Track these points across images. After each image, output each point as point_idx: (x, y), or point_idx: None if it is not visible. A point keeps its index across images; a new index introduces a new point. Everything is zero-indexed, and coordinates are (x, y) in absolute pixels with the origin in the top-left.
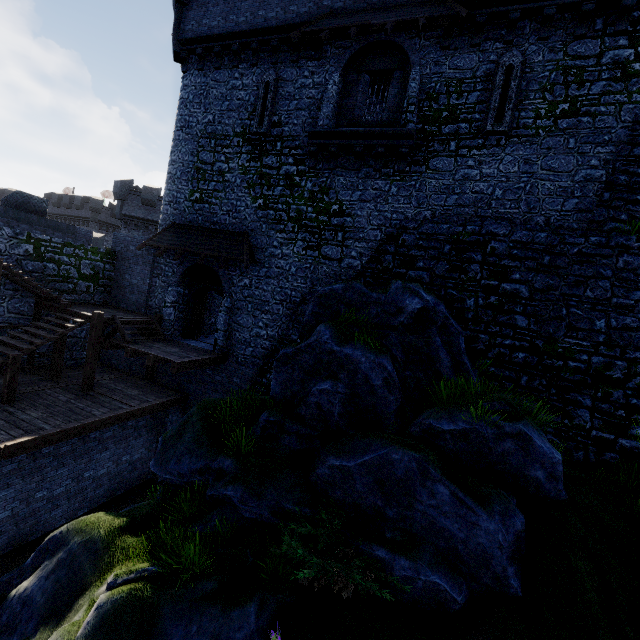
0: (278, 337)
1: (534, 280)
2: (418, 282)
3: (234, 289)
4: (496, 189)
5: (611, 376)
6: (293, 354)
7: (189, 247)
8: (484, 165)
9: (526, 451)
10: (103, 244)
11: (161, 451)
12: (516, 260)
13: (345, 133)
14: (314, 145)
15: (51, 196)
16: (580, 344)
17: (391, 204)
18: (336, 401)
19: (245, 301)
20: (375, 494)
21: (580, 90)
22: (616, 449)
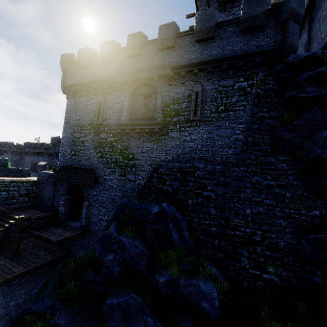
0: (110, 220)
1: (217, 190)
2: (167, 192)
3: (90, 196)
4: (198, 145)
5: (255, 239)
6: (102, 237)
7: (68, 178)
8: (192, 134)
9: (198, 292)
10: (46, 167)
11: (38, 294)
12: (208, 180)
13: (131, 124)
14: (119, 129)
15: (27, 143)
16: (240, 222)
17: (154, 154)
18: (115, 265)
19: (94, 202)
20: (122, 322)
21: (227, 100)
22: (262, 280)
